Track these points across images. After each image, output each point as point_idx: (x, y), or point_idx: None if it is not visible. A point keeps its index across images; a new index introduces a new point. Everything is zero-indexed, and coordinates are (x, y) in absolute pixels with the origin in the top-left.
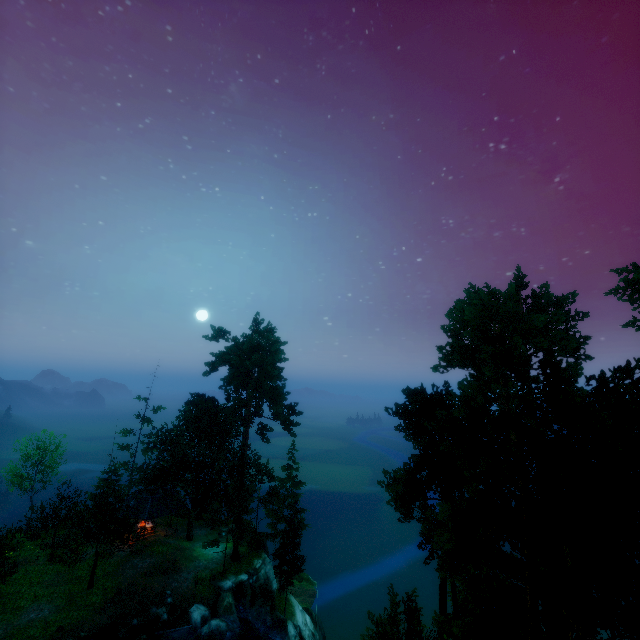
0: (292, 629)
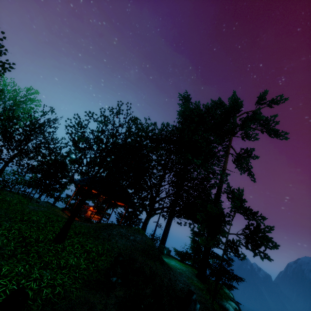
0: None
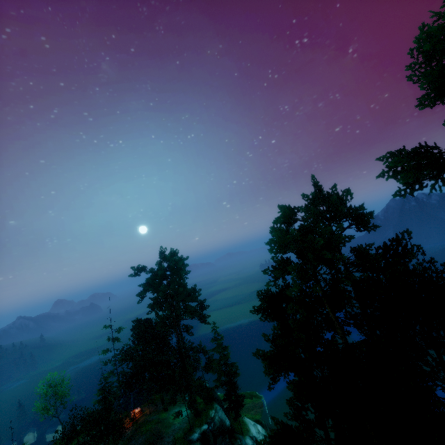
0: (249, 441)
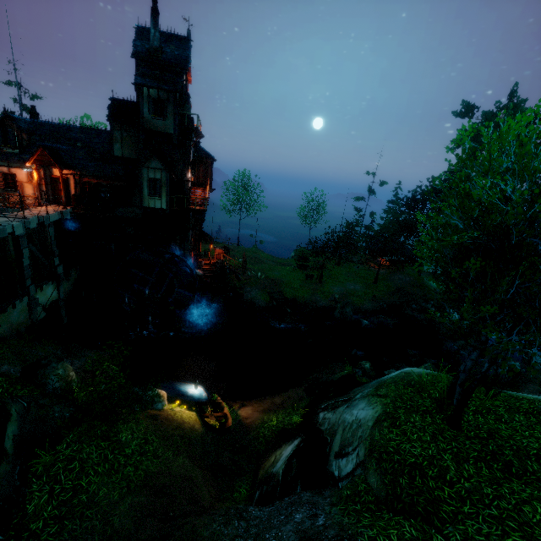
0: None
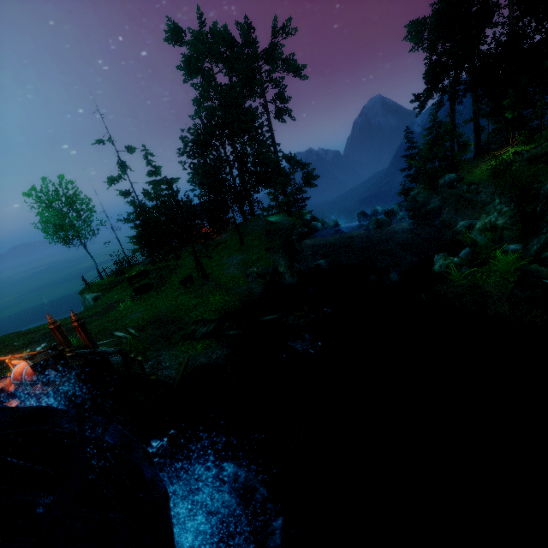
0: None
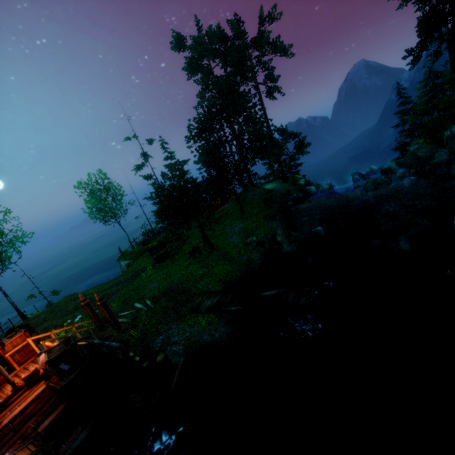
0: None
